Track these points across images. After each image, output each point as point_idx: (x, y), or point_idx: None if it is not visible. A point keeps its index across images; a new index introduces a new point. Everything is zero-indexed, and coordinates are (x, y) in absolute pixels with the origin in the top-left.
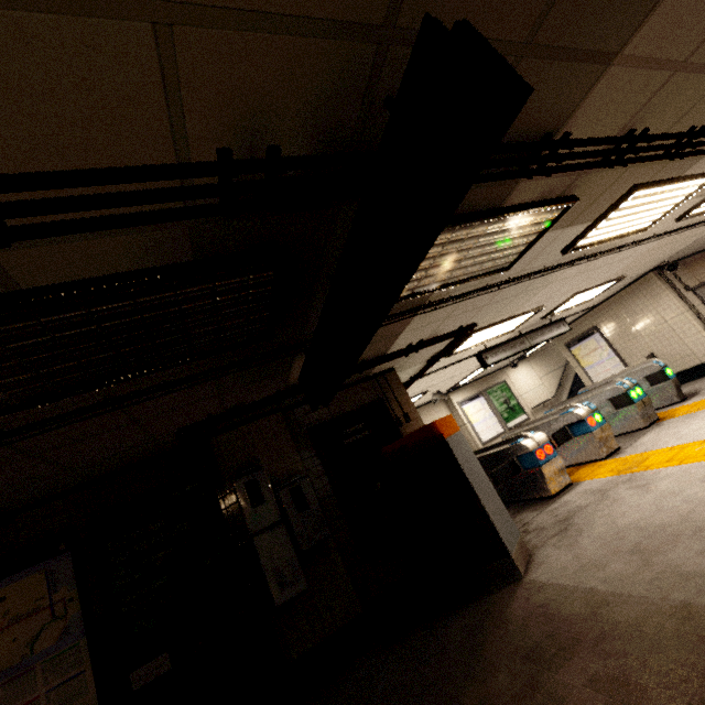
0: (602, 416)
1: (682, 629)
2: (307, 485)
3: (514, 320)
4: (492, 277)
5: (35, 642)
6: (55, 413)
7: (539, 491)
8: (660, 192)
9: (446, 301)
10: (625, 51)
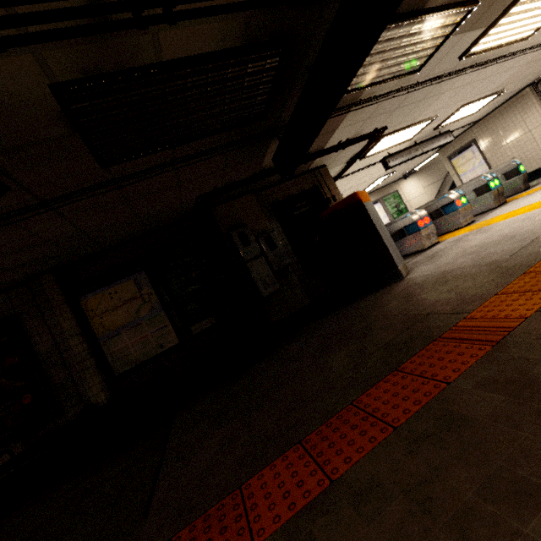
0: (466, 199)
1: (489, 267)
2: (275, 235)
3: (414, 127)
4: (406, 79)
5: (138, 312)
6: (146, 167)
7: (416, 248)
8: None
9: (371, 100)
10: None
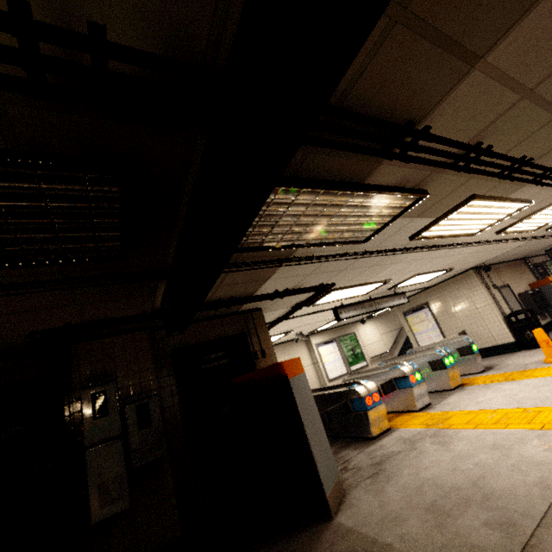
0: (421, 376)
1: None
2: (155, 403)
3: (367, 286)
4: (351, 246)
5: None
6: None
7: (363, 432)
8: (490, 206)
9: (309, 259)
10: (488, 57)
